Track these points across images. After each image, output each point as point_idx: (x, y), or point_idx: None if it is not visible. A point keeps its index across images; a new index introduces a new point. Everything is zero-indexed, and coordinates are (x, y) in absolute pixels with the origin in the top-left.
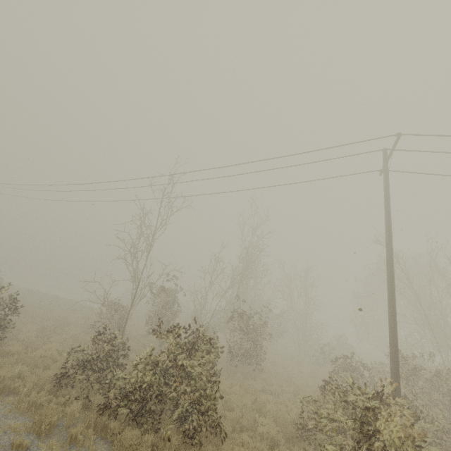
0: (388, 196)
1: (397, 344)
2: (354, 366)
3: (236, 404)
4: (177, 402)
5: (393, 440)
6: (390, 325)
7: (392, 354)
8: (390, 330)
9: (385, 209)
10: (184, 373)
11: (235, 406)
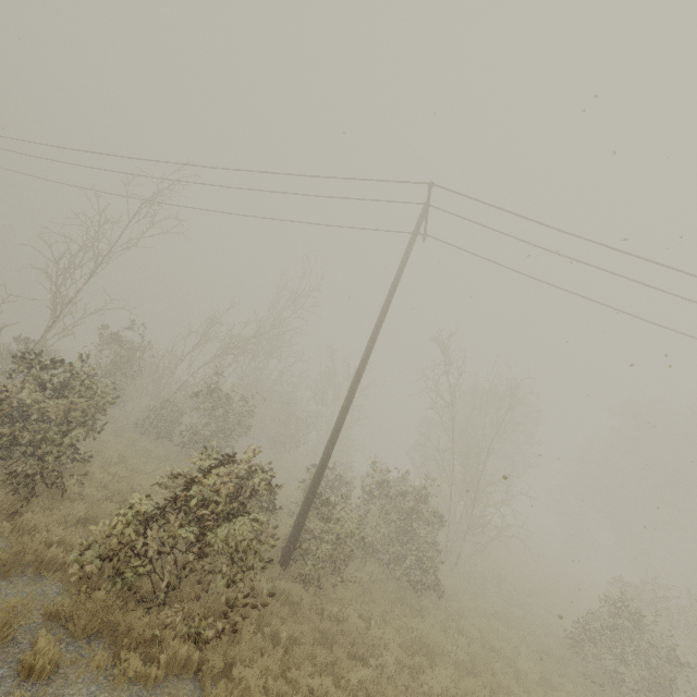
0: (402, 266)
1: (335, 438)
2: (332, 479)
3: (139, 482)
4: (14, 442)
5: (208, 493)
6: (338, 417)
7: (326, 448)
8: (336, 422)
9: (393, 281)
10: (44, 416)
11: (135, 483)
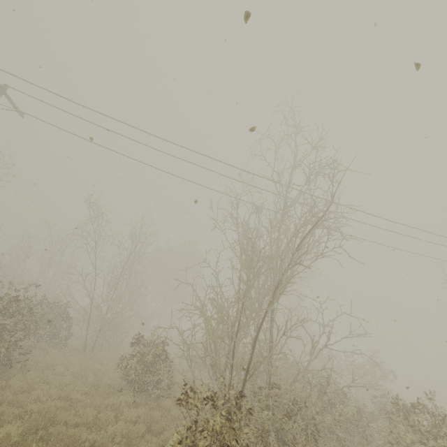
0: None
1: None
2: None
3: None
4: None
5: None
6: None
7: None
8: None
9: None
10: None
11: None
